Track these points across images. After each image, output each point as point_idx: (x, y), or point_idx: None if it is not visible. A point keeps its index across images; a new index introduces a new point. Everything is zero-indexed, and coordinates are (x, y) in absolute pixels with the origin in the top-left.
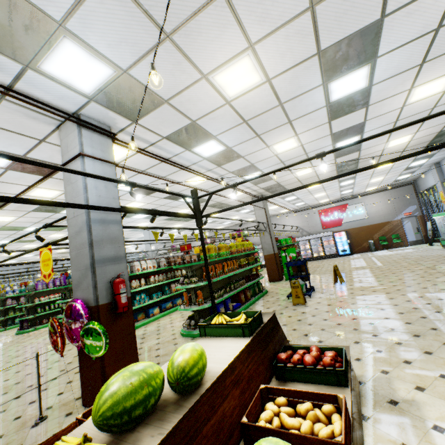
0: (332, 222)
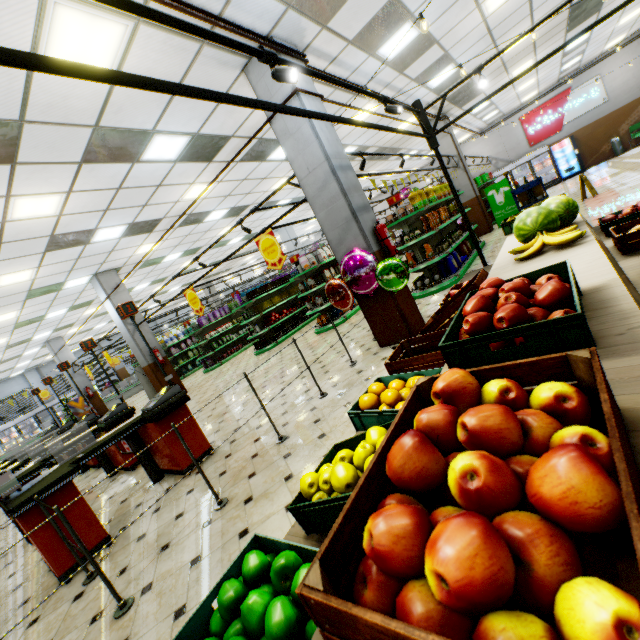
0: (545, 129)
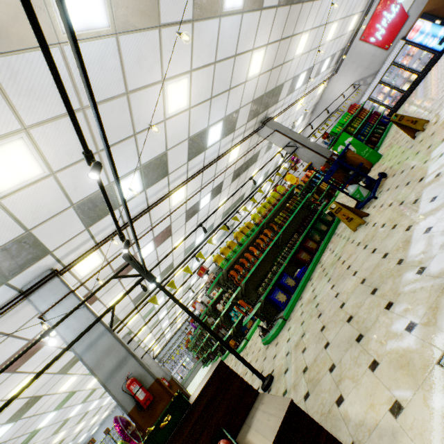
0: (391, 28)
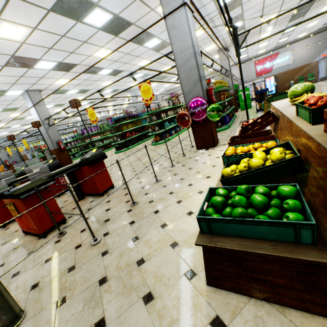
0: (264, 70)
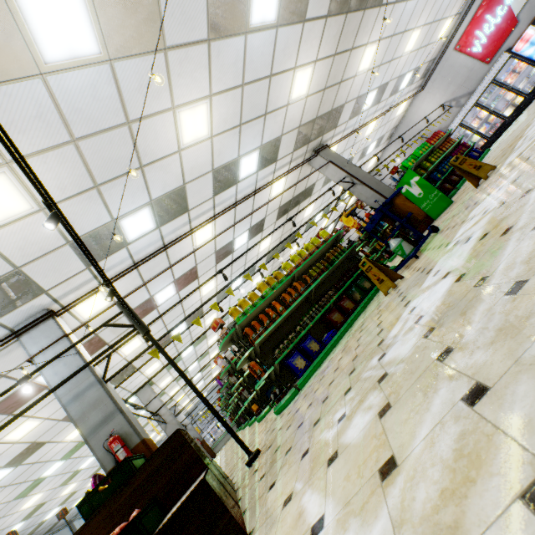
0: (494, 36)
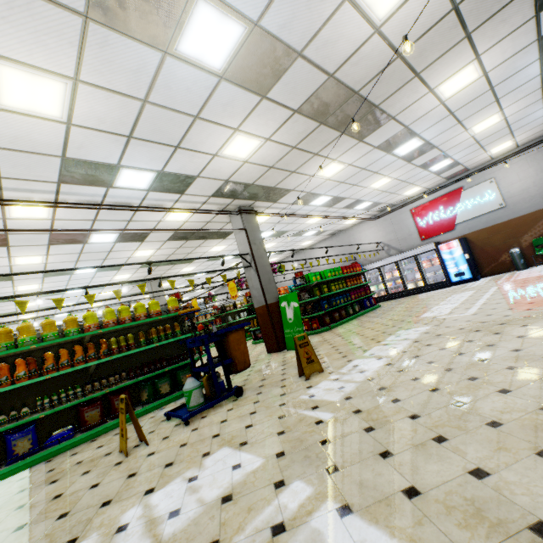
0: (437, 225)
